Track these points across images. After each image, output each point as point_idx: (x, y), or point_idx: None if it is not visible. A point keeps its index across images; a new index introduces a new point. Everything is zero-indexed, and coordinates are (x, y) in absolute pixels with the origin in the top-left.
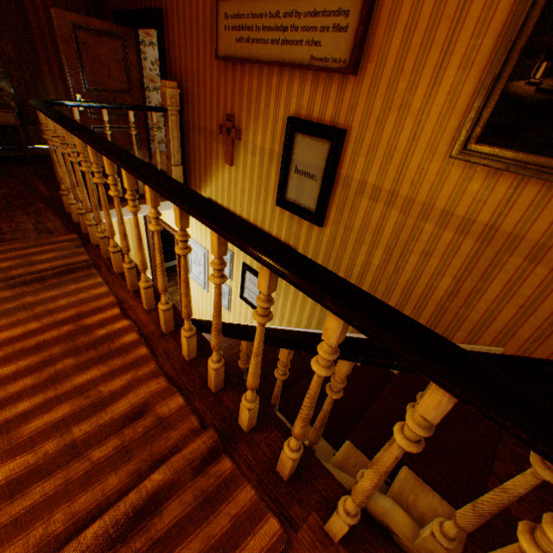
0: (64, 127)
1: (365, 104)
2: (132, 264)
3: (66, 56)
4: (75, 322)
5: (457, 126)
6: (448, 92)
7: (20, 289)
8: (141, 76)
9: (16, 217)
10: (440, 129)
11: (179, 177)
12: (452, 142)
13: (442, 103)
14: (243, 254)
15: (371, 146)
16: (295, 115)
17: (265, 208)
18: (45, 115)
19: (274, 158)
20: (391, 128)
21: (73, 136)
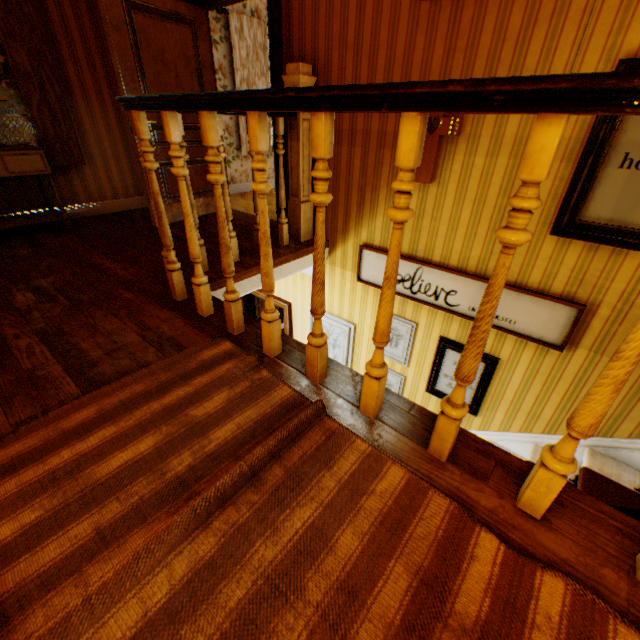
0: (263, 107)
1: None
2: (466, 406)
3: (118, 53)
4: (442, 622)
5: None
6: None
7: (219, 518)
8: (214, 83)
9: (97, 323)
10: None
11: (307, 219)
12: None
13: None
14: (440, 324)
15: None
16: (639, 53)
17: None
18: (169, 109)
19: None
20: None
21: (265, 133)
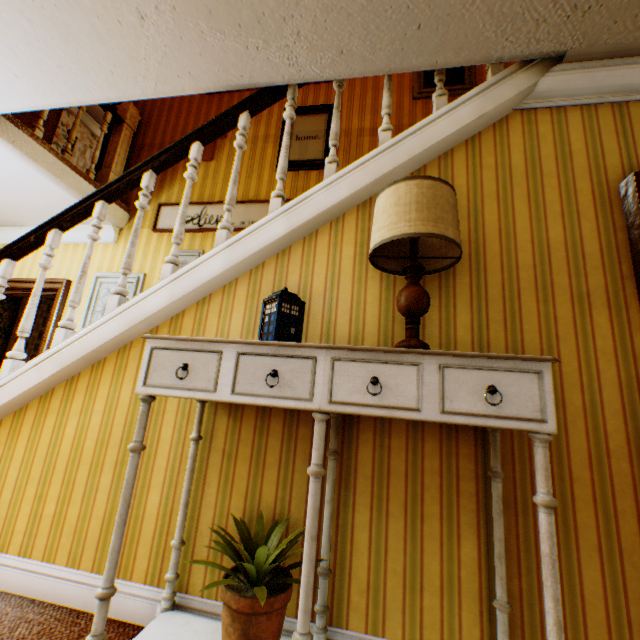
0: None
1: (349, 92)
2: None
3: None
4: None
5: (409, 89)
6: (397, 78)
7: None
8: (52, 138)
9: None
10: (400, 92)
11: None
12: (410, 95)
13: (396, 83)
14: None
15: (361, 109)
16: None
17: (260, 181)
18: None
19: (270, 140)
20: (371, 98)
21: None
